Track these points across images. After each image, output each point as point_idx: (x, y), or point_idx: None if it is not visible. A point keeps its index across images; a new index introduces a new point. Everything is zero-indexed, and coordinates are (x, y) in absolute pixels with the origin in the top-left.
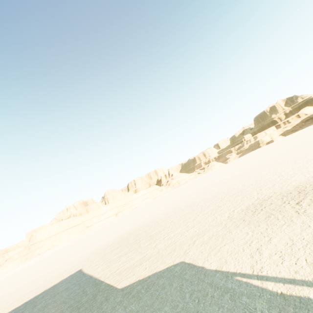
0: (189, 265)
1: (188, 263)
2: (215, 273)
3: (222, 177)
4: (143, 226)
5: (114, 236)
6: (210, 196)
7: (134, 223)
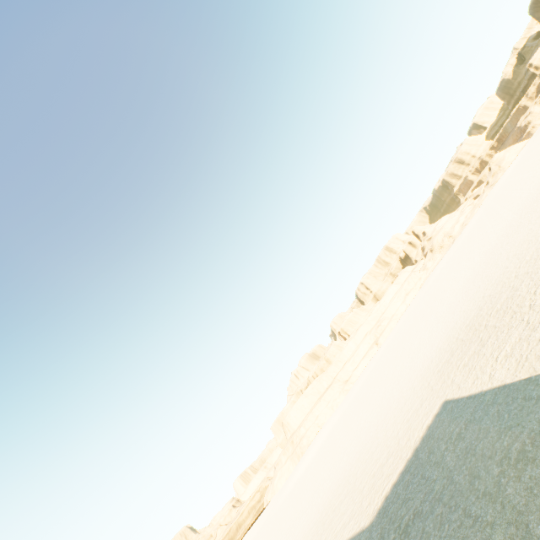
0: None
1: None
2: None
3: None
4: (482, 303)
5: (433, 351)
6: None
7: (445, 319)
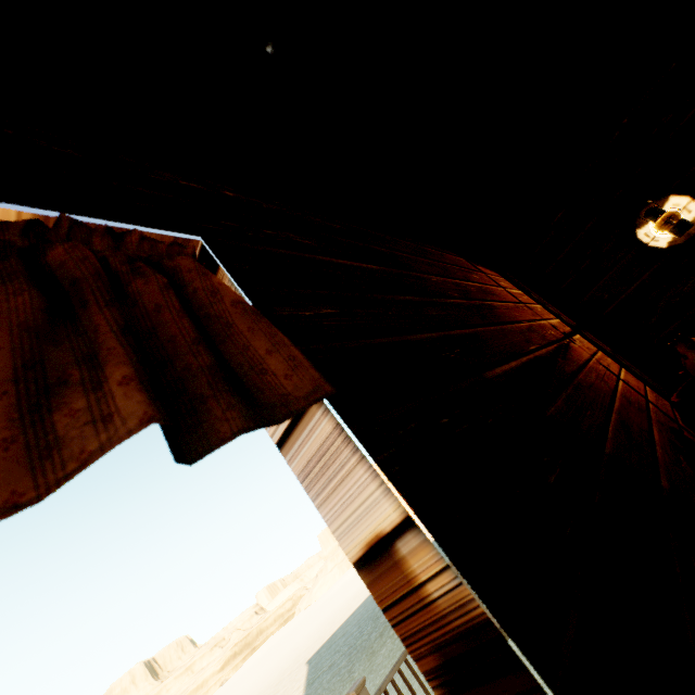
0: None
1: None
2: None
3: None
4: None
5: None
6: None
7: None
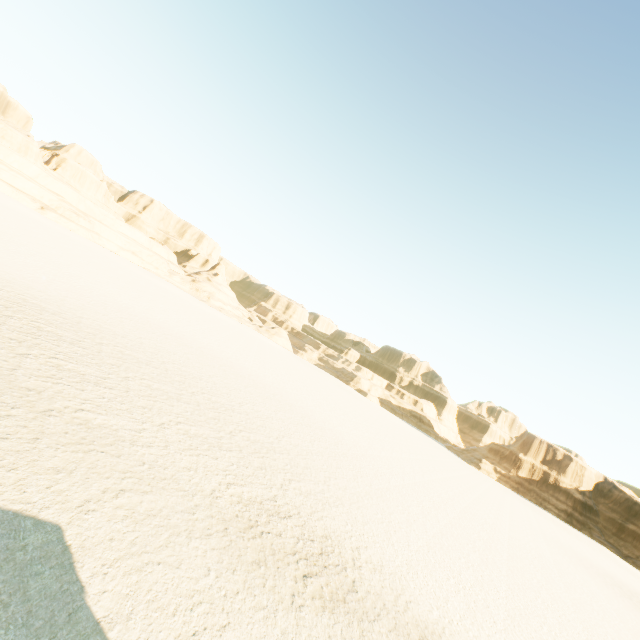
0: (63, 555)
1: (65, 546)
2: (91, 632)
3: (270, 377)
4: (68, 316)
5: None
6: (226, 398)
7: (59, 283)
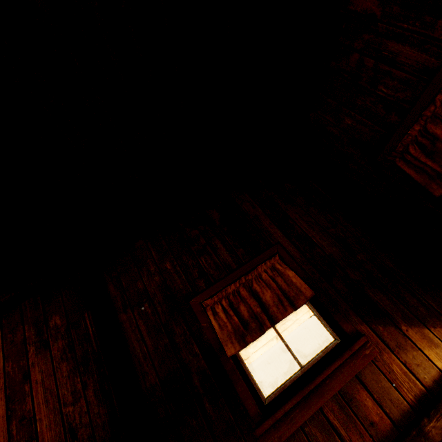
0: None
1: None
2: None
3: None
4: None
5: (281, 380)
6: None
7: (303, 357)
